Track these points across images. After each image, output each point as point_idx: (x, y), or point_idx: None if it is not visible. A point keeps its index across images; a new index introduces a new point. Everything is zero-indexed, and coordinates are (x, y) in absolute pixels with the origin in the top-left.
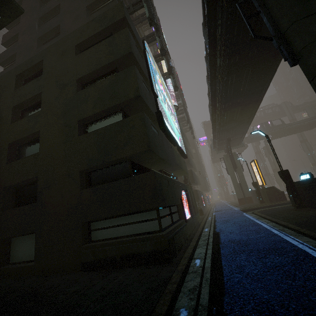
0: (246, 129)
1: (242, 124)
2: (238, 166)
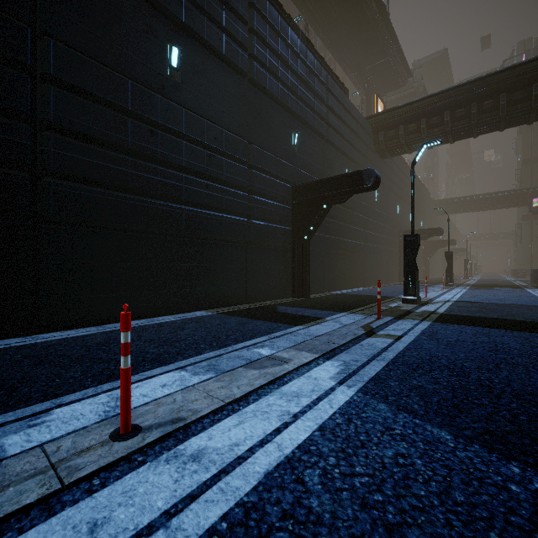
0: (381, 40)
1: (361, 27)
2: None
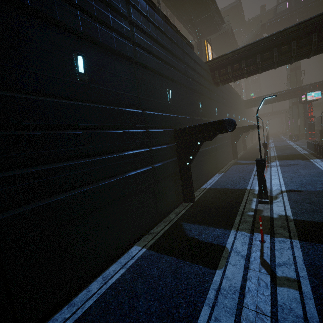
0: (204, 1)
1: None
2: (204, 55)
